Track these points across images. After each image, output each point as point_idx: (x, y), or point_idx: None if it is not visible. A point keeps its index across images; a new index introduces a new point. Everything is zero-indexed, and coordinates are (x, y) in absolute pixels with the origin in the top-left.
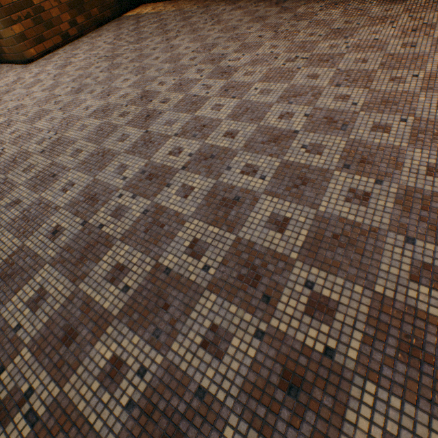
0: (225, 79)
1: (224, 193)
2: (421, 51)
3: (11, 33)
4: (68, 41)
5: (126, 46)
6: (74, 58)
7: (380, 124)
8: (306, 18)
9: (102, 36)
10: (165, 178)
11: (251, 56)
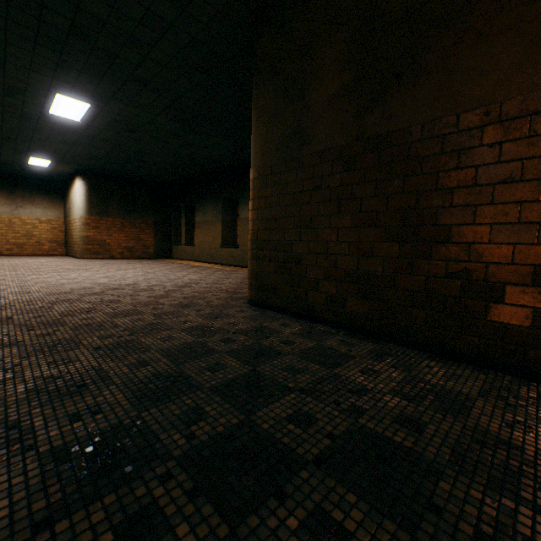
0: (117, 271)
1: (48, 277)
2: (173, 276)
3: (85, 247)
4: (112, 258)
5: (124, 263)
6: (100, 261)
7: (114, 278)
8: (186, 269)
9: (128, 260)
10: (43, 275)
11: (141, 270)
